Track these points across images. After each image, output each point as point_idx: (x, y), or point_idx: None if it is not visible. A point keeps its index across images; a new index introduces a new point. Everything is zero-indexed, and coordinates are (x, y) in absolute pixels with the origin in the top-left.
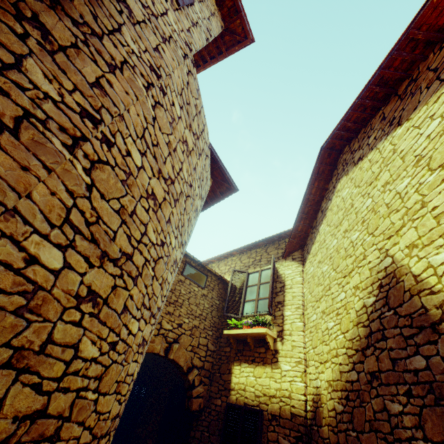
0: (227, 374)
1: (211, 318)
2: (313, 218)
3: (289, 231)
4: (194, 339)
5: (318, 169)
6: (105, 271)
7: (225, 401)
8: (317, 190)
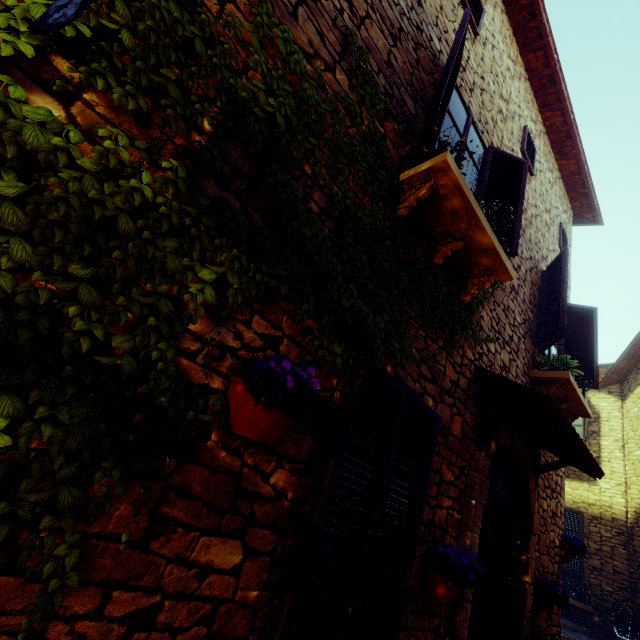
0: None
1: None
2: (639, 360)
3: (606, 365)
4: None
5: None
6: None
7: None
8: None
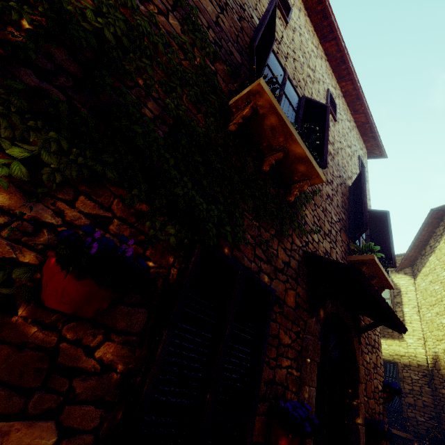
0: None
1: None
2: (422, 249)
3: (401, 254)
4: None
5: (428, 221)
6: None
7: None
8: (426, 232)
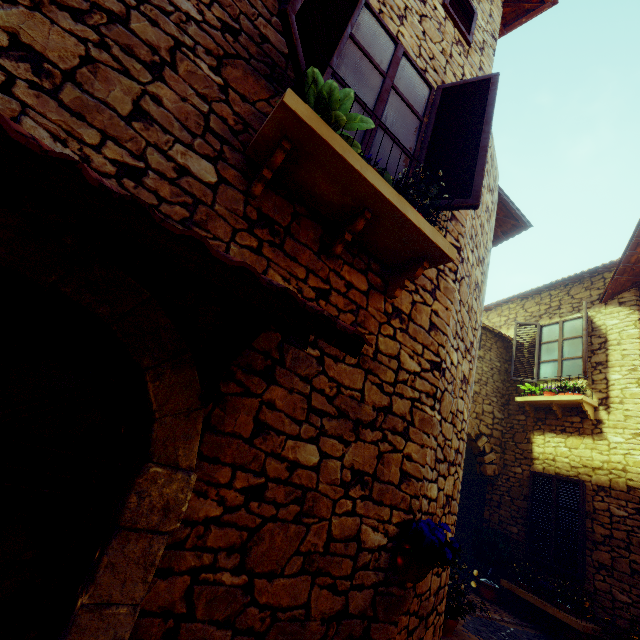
0: (525, 444)
1: (493, 382)
2: None
3: (612, 263)
4: (477, 406)
5: None
6: (466, 360)
7: (527, 469)
8: None
